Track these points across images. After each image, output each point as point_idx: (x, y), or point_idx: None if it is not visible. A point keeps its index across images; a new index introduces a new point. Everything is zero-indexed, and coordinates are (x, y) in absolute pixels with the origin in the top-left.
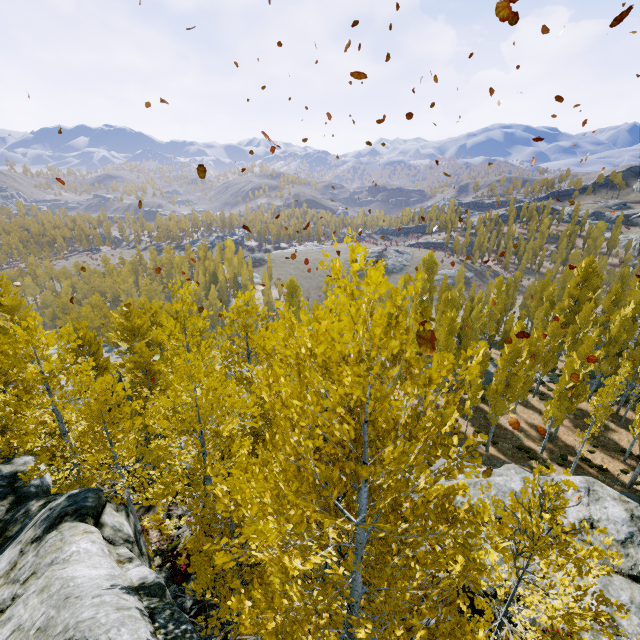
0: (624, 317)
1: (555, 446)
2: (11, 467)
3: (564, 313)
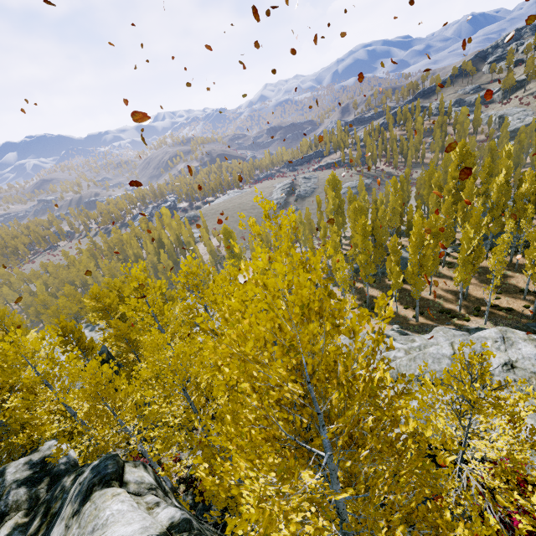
0: (499, 184)
1: (469, 302)
2: (39, 454)
3: (451, 193)
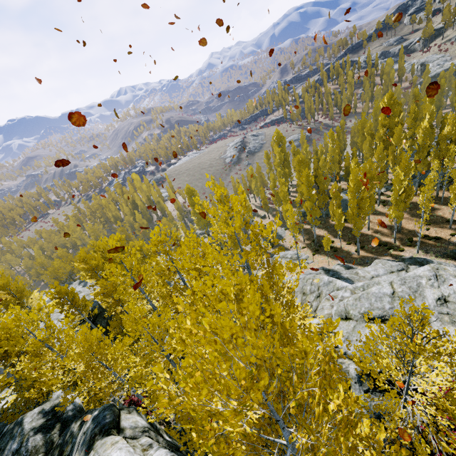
0: (424, 128)
1: (402, 234)
2: (50, 403)
3: (382, 140)
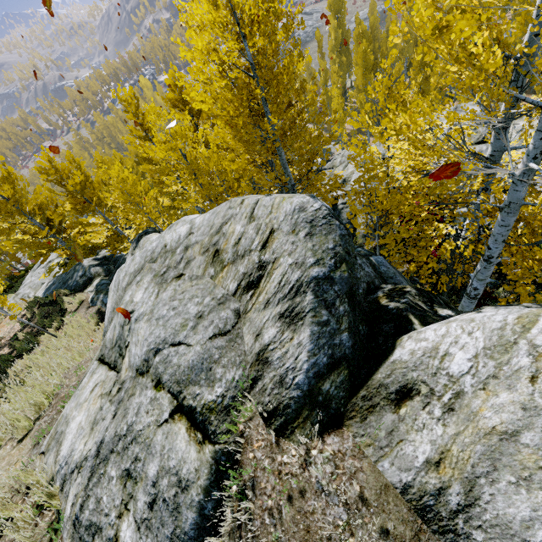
0: None
1: None
2: (100, 255)
3: None
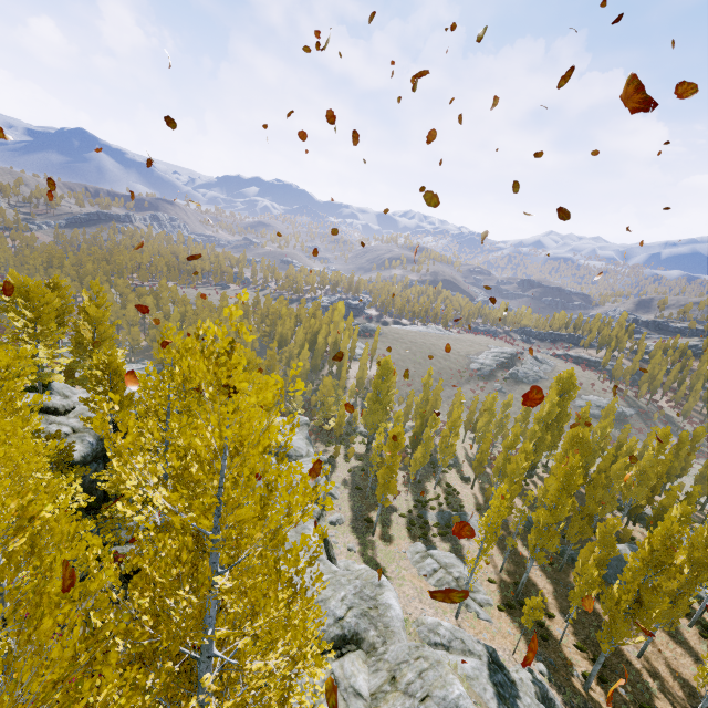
0: None
1: None
2: None
3: None
